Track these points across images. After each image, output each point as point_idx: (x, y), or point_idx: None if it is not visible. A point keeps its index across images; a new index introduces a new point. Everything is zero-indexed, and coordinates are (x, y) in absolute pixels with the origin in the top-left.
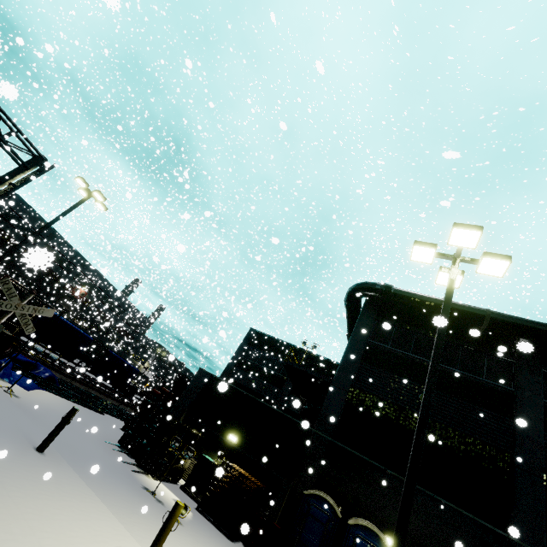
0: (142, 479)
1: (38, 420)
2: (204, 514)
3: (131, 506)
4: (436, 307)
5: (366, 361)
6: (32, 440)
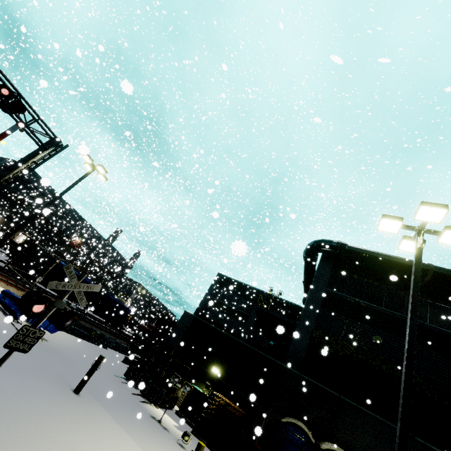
0: (148, 408)
1: (65, 361)
2: (198, 436)
3: (147, 436)
4: (385, 262)
5: (325, 307)
6: (68, 382)
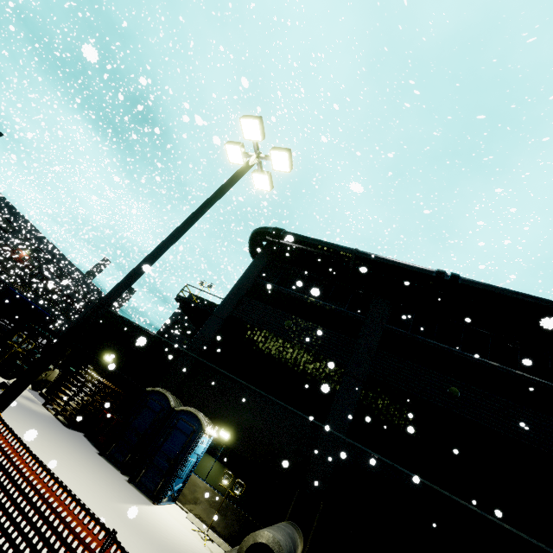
0: None
1: None
2: (53, 411)
3: None
4: (315, 247)
5: (249, 296)
6: None
